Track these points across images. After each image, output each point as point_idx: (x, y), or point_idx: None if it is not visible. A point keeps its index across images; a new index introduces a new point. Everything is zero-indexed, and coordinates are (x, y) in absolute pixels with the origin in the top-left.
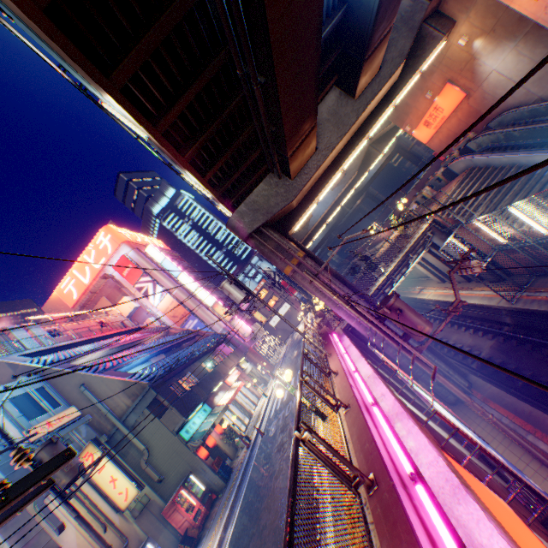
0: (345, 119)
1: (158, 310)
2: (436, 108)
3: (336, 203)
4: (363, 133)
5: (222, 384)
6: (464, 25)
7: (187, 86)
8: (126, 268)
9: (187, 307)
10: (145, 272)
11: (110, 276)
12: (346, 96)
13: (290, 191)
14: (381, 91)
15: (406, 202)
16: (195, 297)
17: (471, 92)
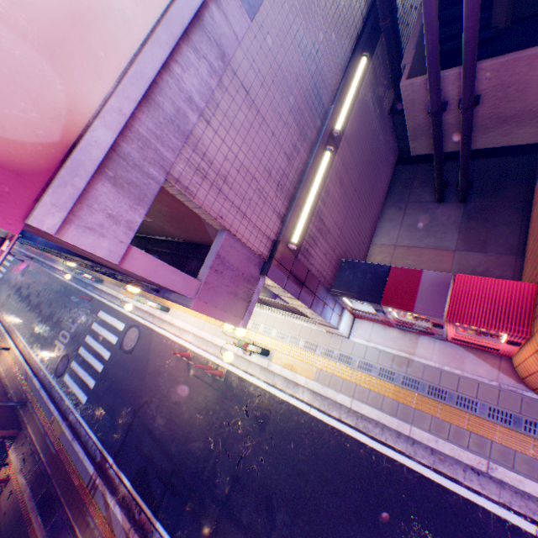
0: None
1: None
2: None
3: None
4: None
5: None
6: None
7: None
8: None
9: None
10: None
11: None
12: None
13: None
14: None
15: None
16: None
17: None
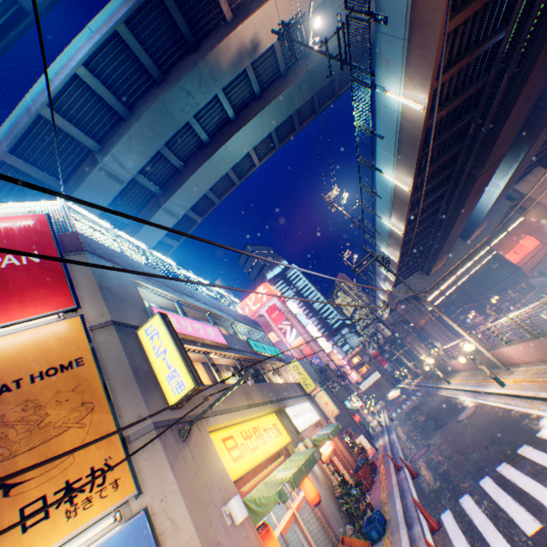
0: (460, 252)
1: (289, 346)
2: (520, 245)
3: (442, 292)
4: (470, 258)
5: (350, 398)
6: (533, 212)
7: (411, 247)
8: (274, 312)
9: (311, 349)
10: (286, 318)
11: (264, 316)
12: (461, 241)
13: (427, 282)
14: (481, 240)
15: (500, 300)
16: (317, 343)
17: (543, 241)
